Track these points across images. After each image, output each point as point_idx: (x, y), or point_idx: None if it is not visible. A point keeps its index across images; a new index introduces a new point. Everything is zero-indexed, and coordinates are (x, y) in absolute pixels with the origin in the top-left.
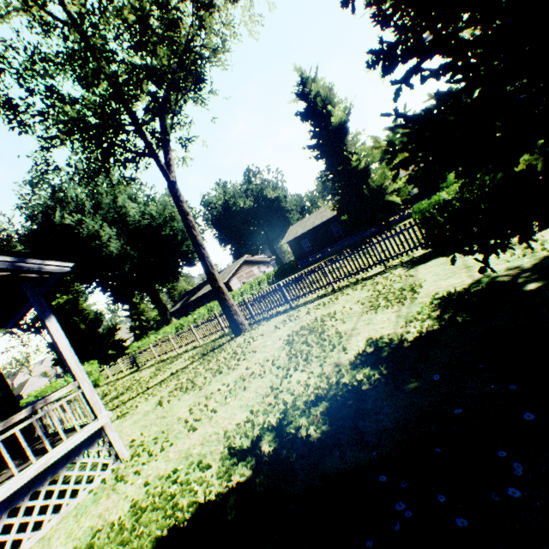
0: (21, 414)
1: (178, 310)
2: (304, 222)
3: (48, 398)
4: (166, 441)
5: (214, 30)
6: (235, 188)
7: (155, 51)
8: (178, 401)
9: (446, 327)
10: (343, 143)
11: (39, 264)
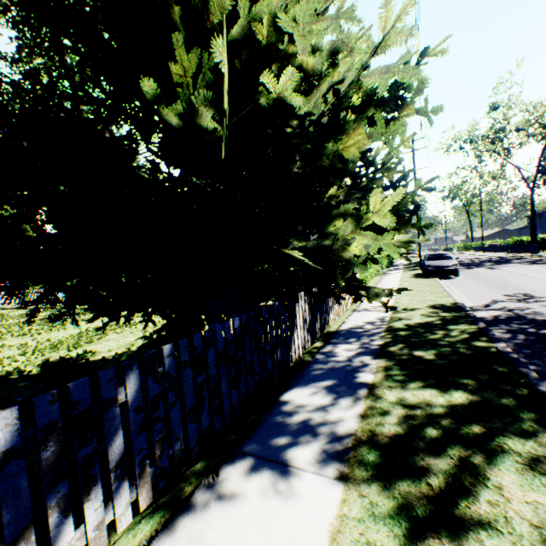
0: None
1: None
2: None
3: None
4: None
5: None
6: None
7: None
8: None
9: (110, 359)
10: None
11: None
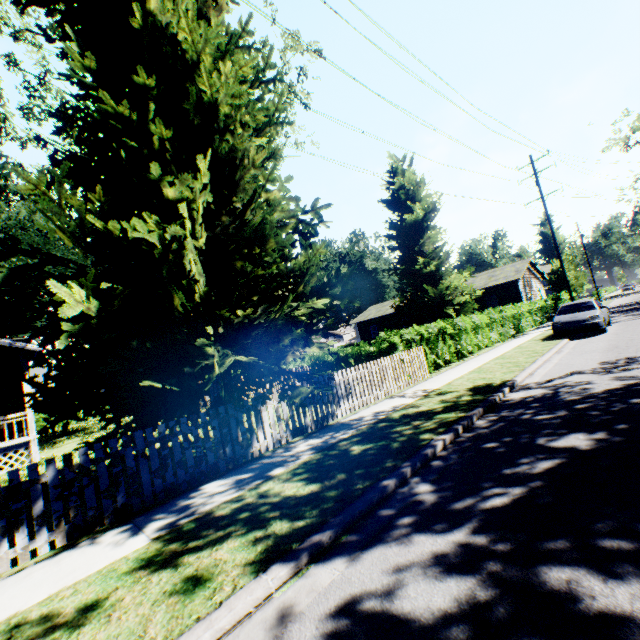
0: None
1: None
2: (382, 306)
3: (8, 416)
4: None
5: None
6: (333, 251)
7: None
8: None
9: None
10: (419, 240)
11: (26, 345)
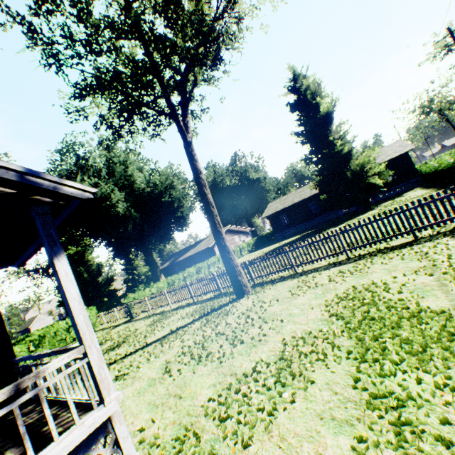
0: None
1: (166, 268)
2: (282, 200)
3: (41, 370)
4: (199, 454)
5: None
6: (223, 168)
7: (182, 28)
8: (193, 373)
9: None
10: (328, 131)
11: (56, 183)
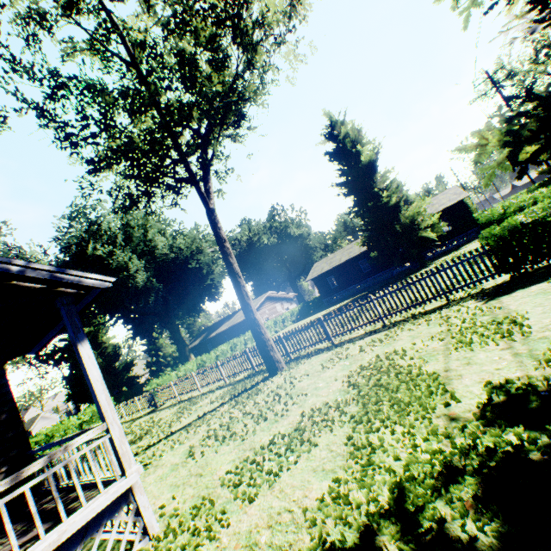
0: (35, 466)
1: (197, 346)
2: (329, 259)
3: (69, 444)
4: (212, 514)
5: (265, 62)
6: (259, 225)
7: (201, 90)
8: (215, 453)
9: None
10: (372, 181)
11: (79, 276)
